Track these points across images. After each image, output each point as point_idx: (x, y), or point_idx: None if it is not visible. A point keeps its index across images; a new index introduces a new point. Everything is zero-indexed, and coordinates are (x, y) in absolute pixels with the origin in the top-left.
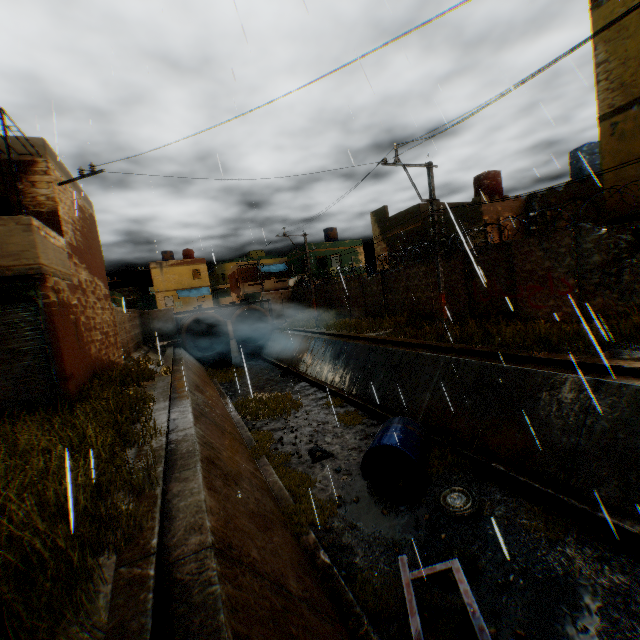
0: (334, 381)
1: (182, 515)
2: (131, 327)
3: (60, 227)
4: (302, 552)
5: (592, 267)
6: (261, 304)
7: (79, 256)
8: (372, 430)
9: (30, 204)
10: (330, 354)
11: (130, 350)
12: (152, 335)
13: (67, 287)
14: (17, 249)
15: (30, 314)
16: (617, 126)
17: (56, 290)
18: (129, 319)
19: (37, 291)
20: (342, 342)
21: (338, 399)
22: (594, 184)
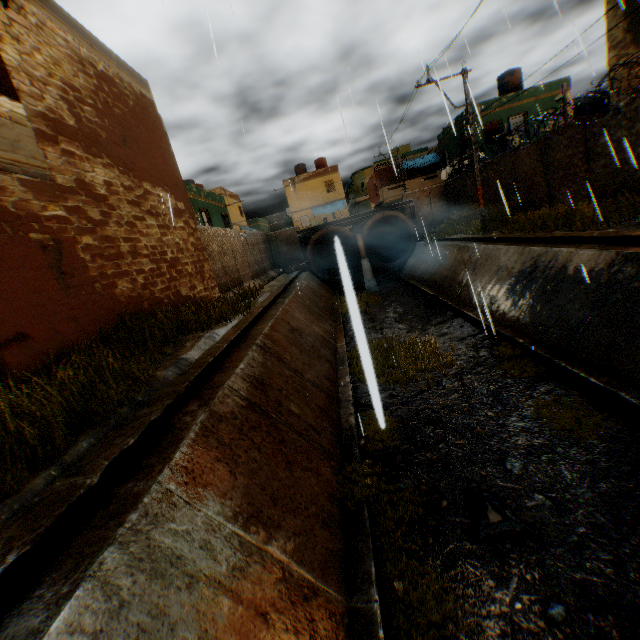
0: (518, 323)
1: None
2: (247, 251)
3: (10, 84)
4: None
5: None
6: (401, 210)
7: (83, 143)
8: None
9: None
10: (509, 273)
11: (242, 278)
12: (281, 259)
13: (18, 185)
14: None
15: None
16: None
17: None
18: (243, 242)
19: None
20: (537, 250)
21: (528, 360)
22: None
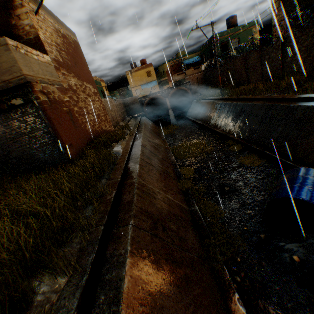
0: (235, 132)
1: (102, 298)
2: (118, 109)
3: (44, 48)
4: (218, 294)
5: None
6: (185, 85)
7: (66, 69)
8: (270, 172)
9: (23, 35)
10: (232, 113)
11: (118, 121)
12: (131, 111)
13: (56, 90)
14: (8, 66)
15: (34, 111)
16: None
17: (44, 93)
18: (116, 105)
19: (31, 95)
20: (242, 104)
21: (239, 145)
22: None
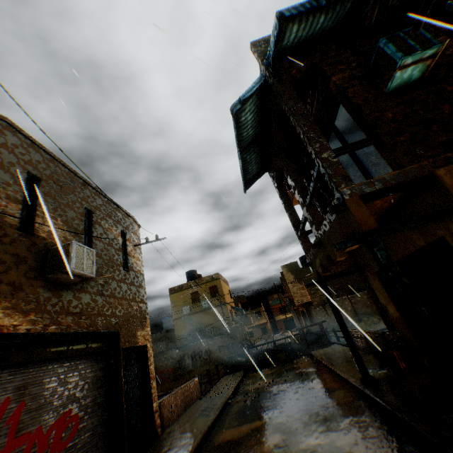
0: None
1: None
2: None
3: None
4: None
5: (177, 361)
6: None
7: None
8: None
9: None
10: None
11: None
12: None
13: None
14: None
15: None
16: (177, 322)
17: None
18: None
19: None
20: None
21: None
22: (171, 332)
